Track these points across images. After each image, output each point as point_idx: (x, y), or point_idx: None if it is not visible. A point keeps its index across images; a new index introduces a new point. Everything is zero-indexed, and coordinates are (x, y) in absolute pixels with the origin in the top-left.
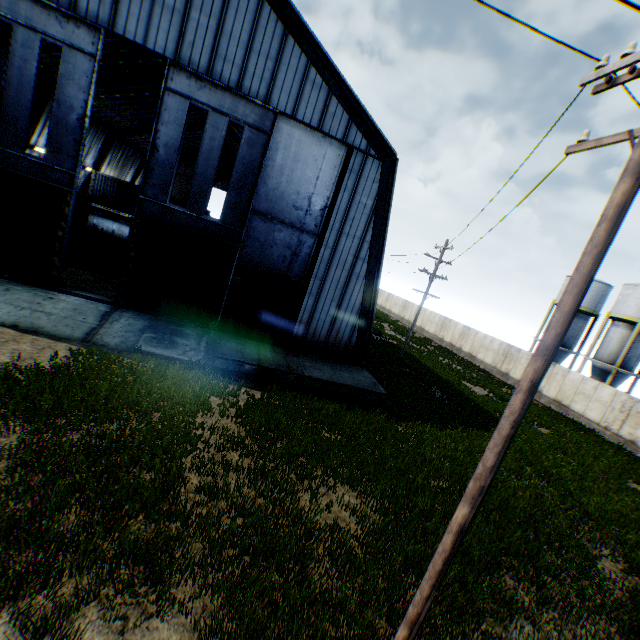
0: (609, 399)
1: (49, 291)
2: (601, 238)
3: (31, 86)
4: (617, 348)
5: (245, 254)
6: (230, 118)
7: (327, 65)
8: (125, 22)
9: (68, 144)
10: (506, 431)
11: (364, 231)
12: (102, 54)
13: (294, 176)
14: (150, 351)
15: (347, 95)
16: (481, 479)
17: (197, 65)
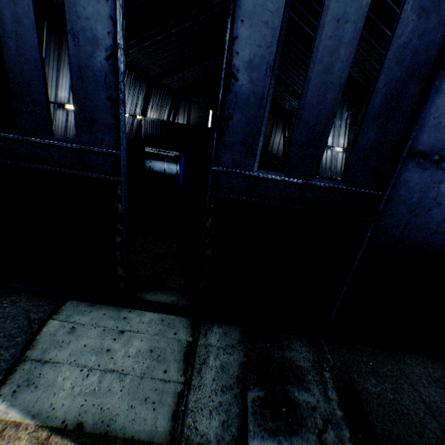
0: None
1: (118, 310)
2: None
3: (30, 19)
4: None
5: (377, 228)
6: None
7: None
8: None
9: (101, 107)
10: None
11: None
12: None
13: None
14: None
15: None
16: None
17: None
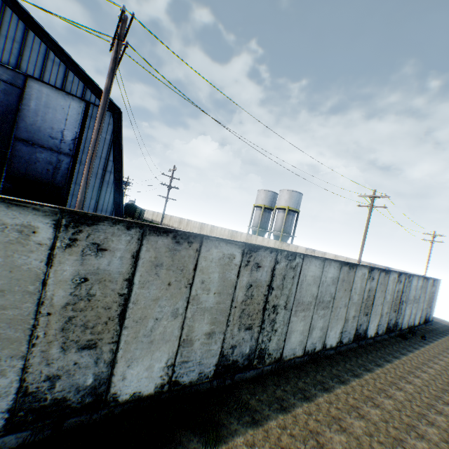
0: (274, 246)
1: None
2: (103, 100)
3: None
4: (281, 223)
5: (13, 168)
6: None
7: (62, 52)
8: None
9: None
10: (83, 183)
11: (108, 154)
12: None
13: (48, 117)
14: None
15: (80, 71)
16: (77, 207)
17: None
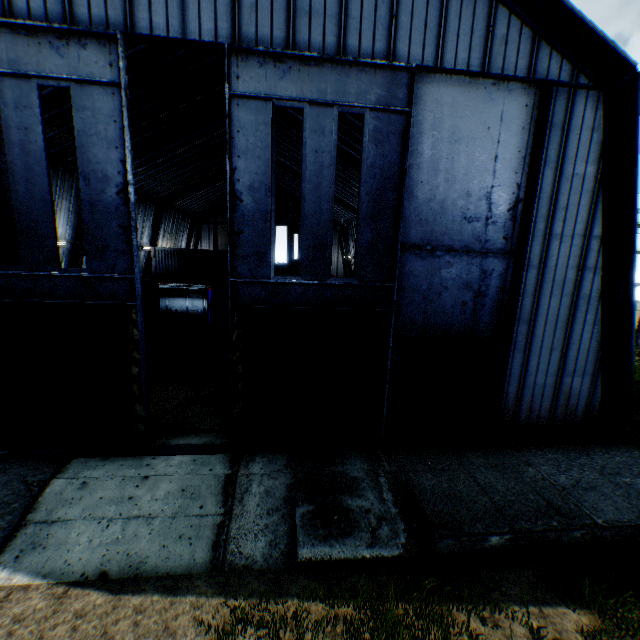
0: None
1: (139, 459)
2: None
3: (42, 165)
4: None
5: (401, 318)
6: (338, 107)
7: None
8: (147, 11)
9: (113, 235)
10: None
11: (587, 221)
12: (126, 77)
13: (456, 168)
14: (323, 556)
15: None
16: None
17: (269, 38)
